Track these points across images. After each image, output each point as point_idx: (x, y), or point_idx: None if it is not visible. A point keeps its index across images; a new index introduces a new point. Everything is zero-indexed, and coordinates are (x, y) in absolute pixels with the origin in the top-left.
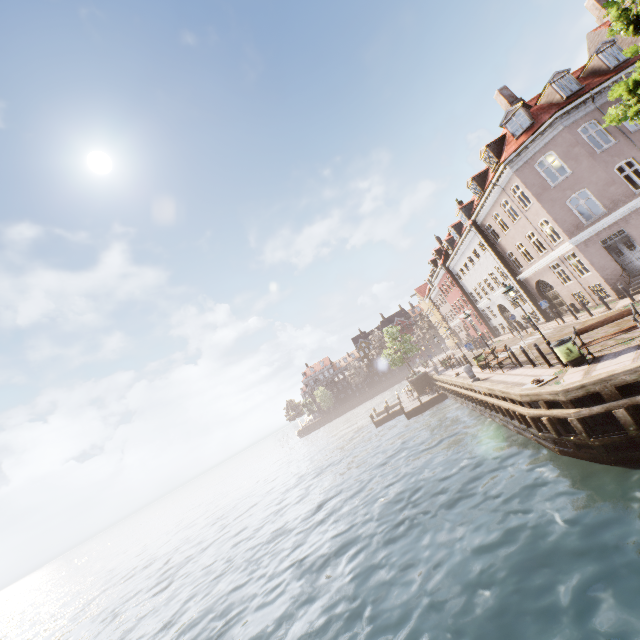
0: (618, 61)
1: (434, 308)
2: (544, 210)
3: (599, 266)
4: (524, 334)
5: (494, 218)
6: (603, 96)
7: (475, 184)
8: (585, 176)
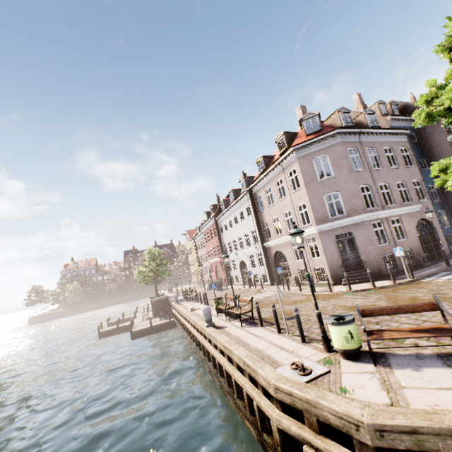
0: (373, 125)
1: (194, 249)
2: (307, 196)
3: (328, 254)
4: (253, 289)
5: (266, 192)
6: (364, 137)
7: (263, 161)
8: (342, 183)
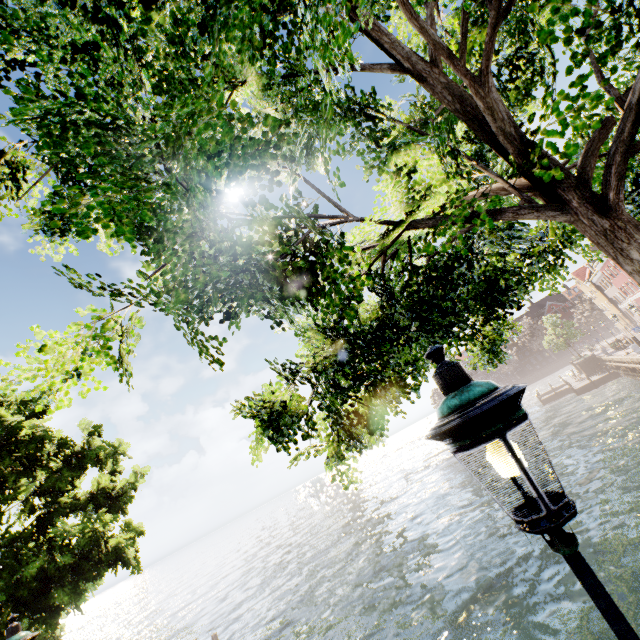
0: None
1: (597, 291)
2: None
3: None
4: None
5: None
6: None
7: None
8: None
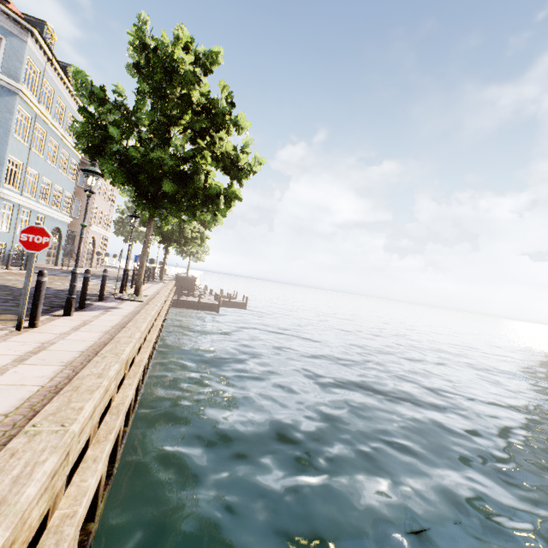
0: None
1: None
2: None
3: None
4: None
5: None
6: None
7: None
8: None
